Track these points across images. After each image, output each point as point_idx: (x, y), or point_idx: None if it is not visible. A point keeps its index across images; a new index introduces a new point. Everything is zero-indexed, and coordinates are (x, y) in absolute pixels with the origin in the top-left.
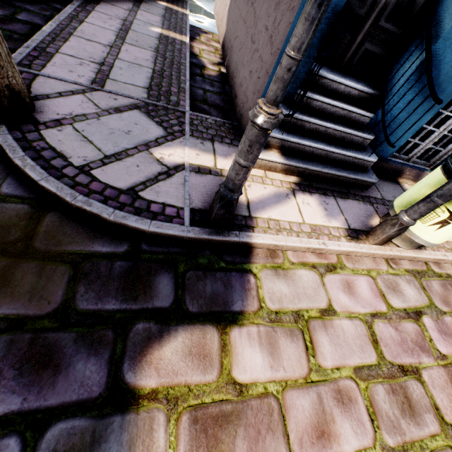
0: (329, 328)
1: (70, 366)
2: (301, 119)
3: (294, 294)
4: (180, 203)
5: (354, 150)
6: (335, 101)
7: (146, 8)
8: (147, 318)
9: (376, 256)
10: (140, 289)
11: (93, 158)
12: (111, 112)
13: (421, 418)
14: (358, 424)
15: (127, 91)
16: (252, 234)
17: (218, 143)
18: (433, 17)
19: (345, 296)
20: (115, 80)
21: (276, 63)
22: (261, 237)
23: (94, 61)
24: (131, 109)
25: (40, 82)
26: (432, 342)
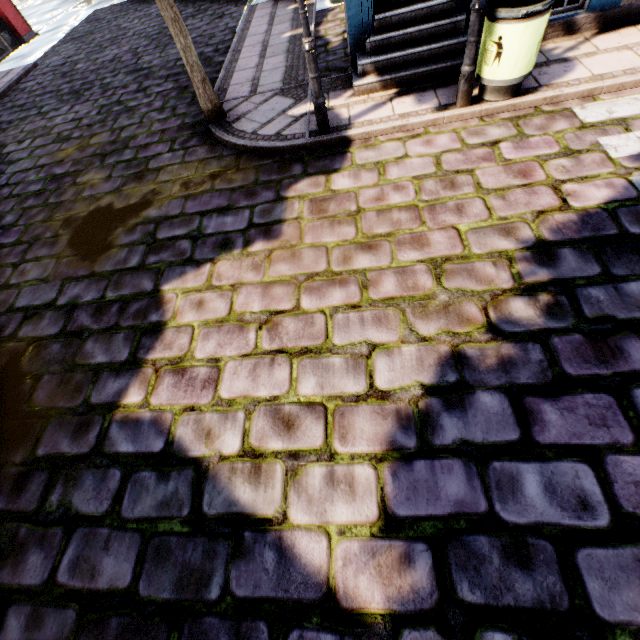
0: (400, 164)
1: (261, 194)
2: (384, 38)
3: (378, 155)
4: (304, 131)
5: (449, 39)
6: (411, 7)
7: (278, 21)
8: (290, 178)
9: (467, 118)
10: (286, 170)
11: (257, 127)
12: (263, 104)
13: (459, 189)
14: (405, 195)
15: (270, 88)
16: (348, 131)
17: (332, 92)
18: None
19: (421, 148)
20: (262, 85)
21: (347, 9)
22: (355, 131)
23: (249, 81)
24: (273, 97)
25: (226, 105)
26: (501, 155)
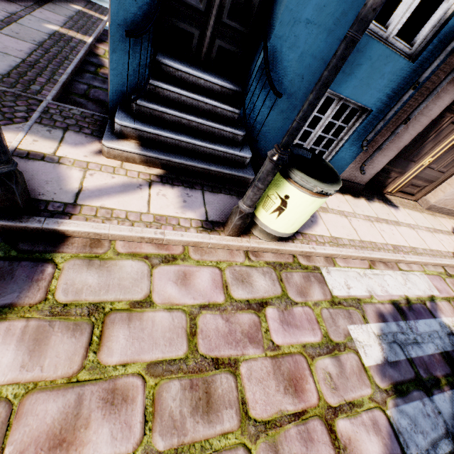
0: (135, 320)
1: None
2: (157, 109)
3: (104, 285)
4: None
5: (226, 145)
6: (195, 94)
7: (51, 8)
8: None
9: (234, 248)
10: None
11: None
12: None
13: (217, 415)
14: (123, 428)
15: None
16: (64, 220)
17: (73, 132)
18: (270, 17)
19: (174, 287)
20: None
21: (111, 48)
22: (76, 224)
23: None
24: None
25: None
26: (268, 332)
